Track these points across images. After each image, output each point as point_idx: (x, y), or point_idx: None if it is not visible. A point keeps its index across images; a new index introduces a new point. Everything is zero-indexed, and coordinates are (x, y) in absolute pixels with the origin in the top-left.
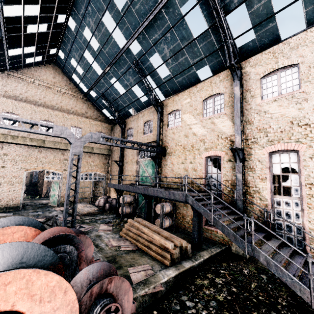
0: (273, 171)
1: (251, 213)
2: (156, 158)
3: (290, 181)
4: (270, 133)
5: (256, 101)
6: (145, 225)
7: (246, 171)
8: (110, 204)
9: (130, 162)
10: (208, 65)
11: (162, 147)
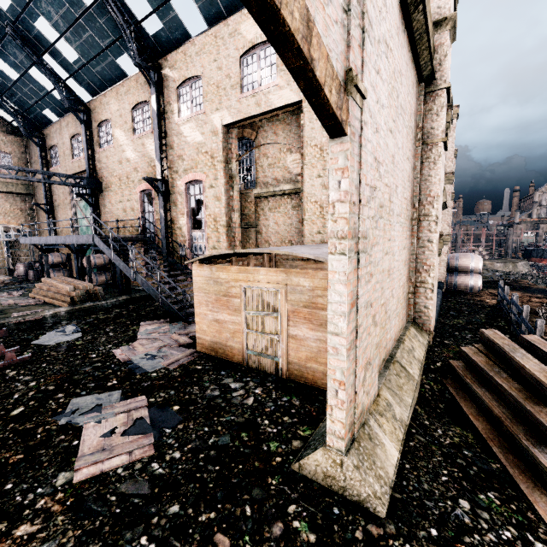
0: (191, 205)
1: (177, 252)
2: (89, 196)
3: (201, 214)
4: (185, 160)
5: (175, 119)
6: (61, 280)
7: (172, 207)
8: (37, 271)
9: (63, 205)
10: (127, 53)
11: (93, 179)
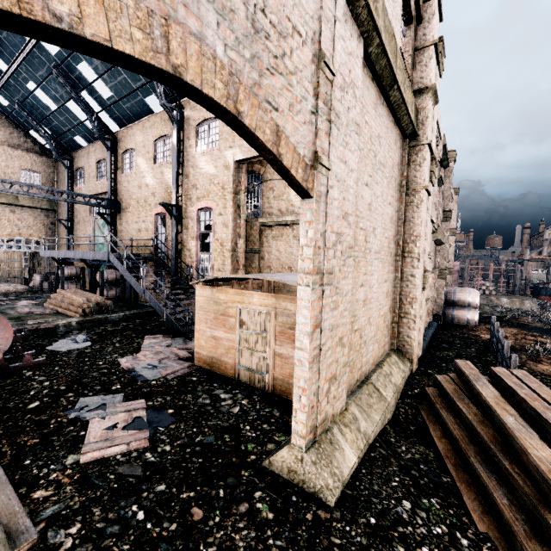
0: (201, 230)
1: (185, 271)
2: (108, 216)
3: (209, 238)
4: (199, 189)
5: (193, 152)
6: (75, 292)
7: (183, 230)
8: (52, 282)
9: (83, 222)
10: (155, 94)
11: (114, 200)
